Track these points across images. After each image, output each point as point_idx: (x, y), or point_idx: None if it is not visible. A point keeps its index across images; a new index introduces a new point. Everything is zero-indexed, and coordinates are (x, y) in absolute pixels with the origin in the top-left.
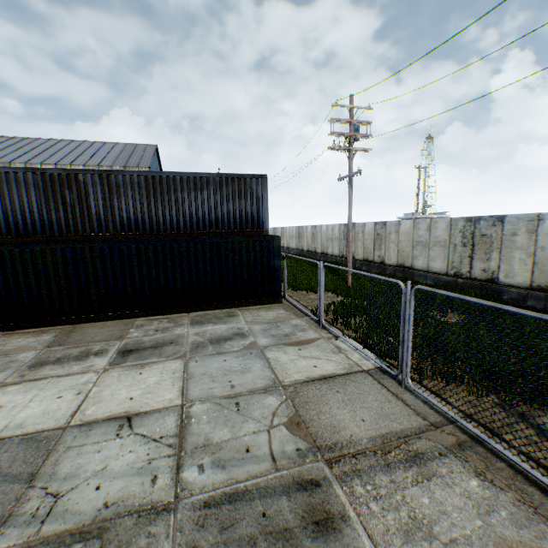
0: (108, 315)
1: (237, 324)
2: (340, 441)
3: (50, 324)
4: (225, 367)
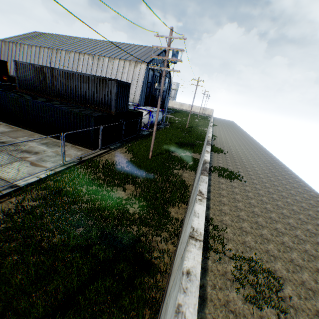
0: (33, 129)
1: (51, 149)
2: None
3: (19, 126)
4: None
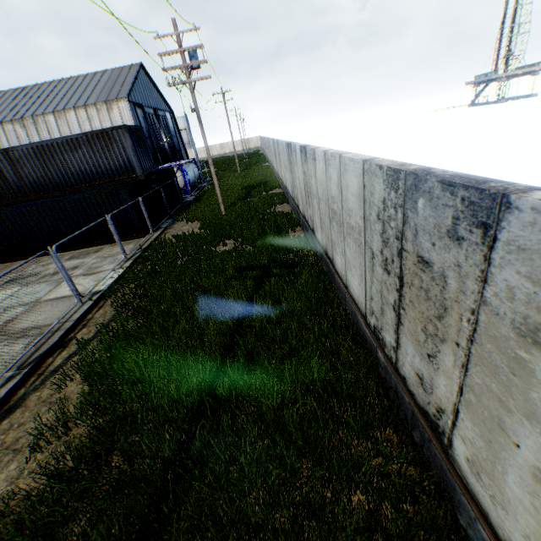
0: (31, 255)
1: (89, 259)
2: (11, 329)
3: (3, 263)
4: (34, 291)
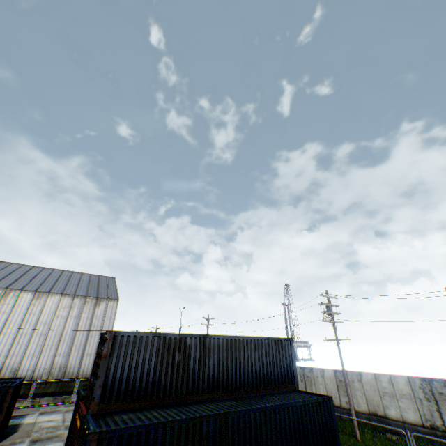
0: None
1: None
2: None
3: None
4: None
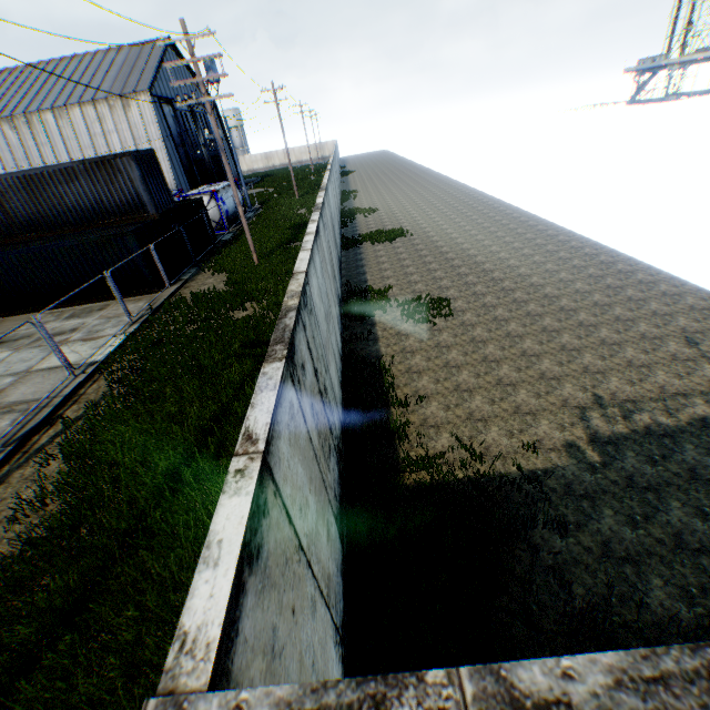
0: (25, 310)
1: (91, 319)
2: None
3: None
4: (25, 358)
